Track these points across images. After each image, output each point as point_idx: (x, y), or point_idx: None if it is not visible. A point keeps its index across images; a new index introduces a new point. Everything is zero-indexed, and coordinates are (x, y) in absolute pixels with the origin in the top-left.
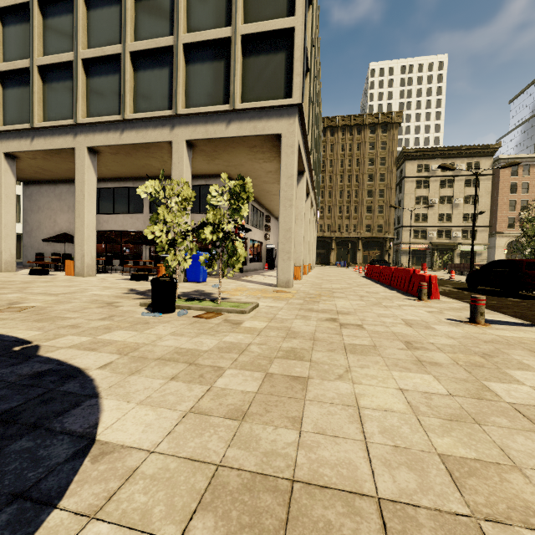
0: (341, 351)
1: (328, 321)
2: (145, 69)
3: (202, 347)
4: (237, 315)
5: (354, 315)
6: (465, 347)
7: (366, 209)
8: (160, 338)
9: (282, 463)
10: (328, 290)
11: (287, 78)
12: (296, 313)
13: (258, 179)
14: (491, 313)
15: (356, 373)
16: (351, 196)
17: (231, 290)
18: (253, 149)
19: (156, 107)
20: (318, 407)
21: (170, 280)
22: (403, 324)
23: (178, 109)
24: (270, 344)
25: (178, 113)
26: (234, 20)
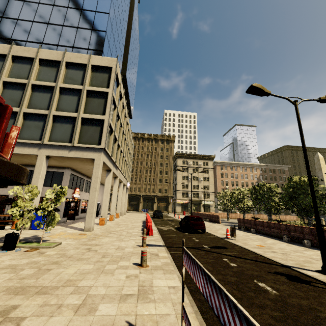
0: (75, 260)
1: (86, 249)
2: (30, 120)
3: (21, 263)
4: (46, 249)
5: (101, 246)
6: (122, 255)
7: (159, 180)
8: (3, 261)
9: (27, 284)
10: (109, 232)
11: (100, 137)
12: (76, 246)
13: (88, 170)
14: (160, 241)
15: (71, 266)
16: (151, 173)
17: (55, 234)
18: (83, 161)
19: (32, 138)
20: (48, 275)
21: (16, 234)
22: (115, 249)
23: (44, 141)
24: (50, 260)
25: (44, 143)
26: (79, 111)
